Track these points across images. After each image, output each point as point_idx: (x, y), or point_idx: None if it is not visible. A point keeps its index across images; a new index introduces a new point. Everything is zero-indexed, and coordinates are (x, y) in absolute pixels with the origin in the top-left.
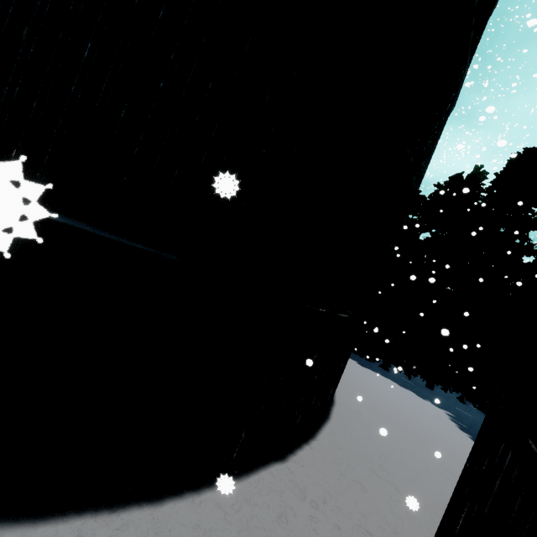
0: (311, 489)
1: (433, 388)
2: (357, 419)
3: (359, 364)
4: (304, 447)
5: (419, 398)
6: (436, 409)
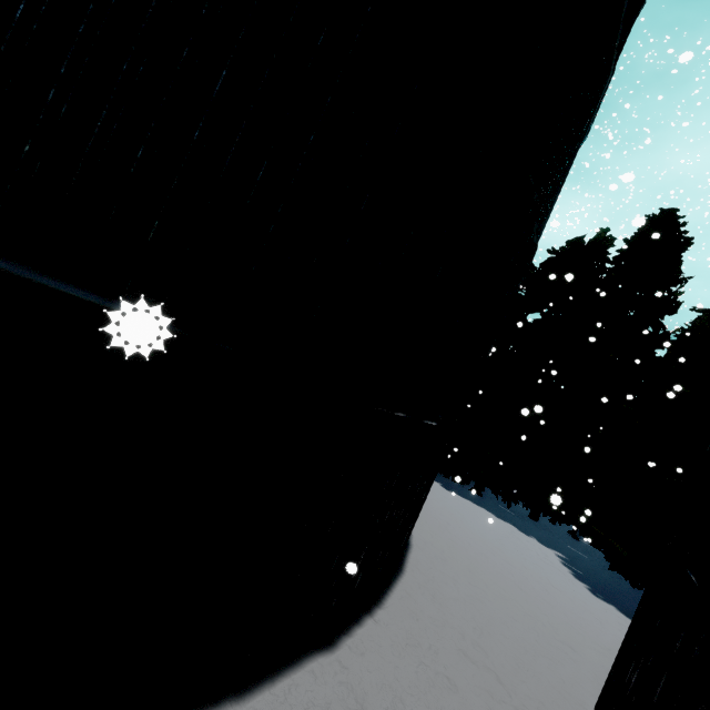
0: (374, 696)
1: (538, 520)
2: (441, 571)
3: (444, 487)
4: (366, 622)
5: (522, 534)
6: (544, 549)
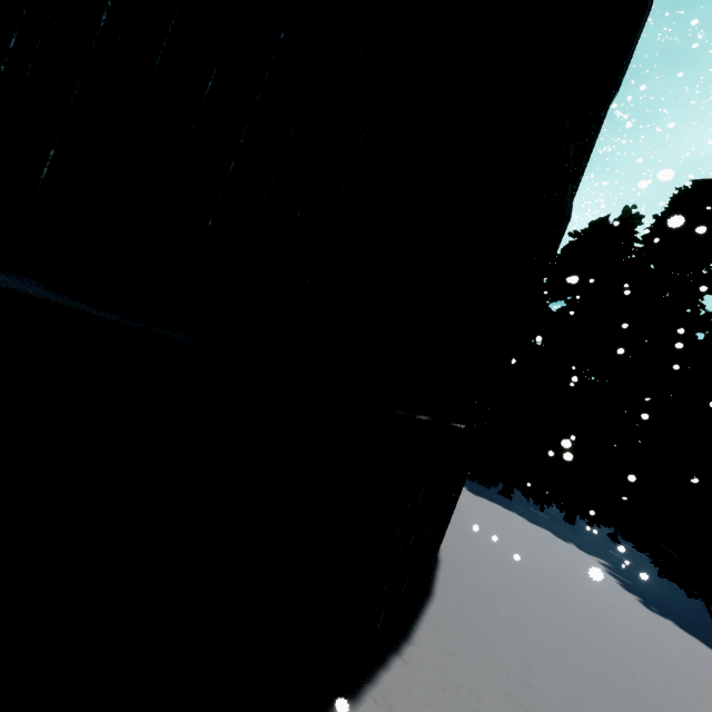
0: None
1: (574, 523)
2: (476, 590)
3: (470, 492)
4: (393, 663)
5: (559, 540)
6: (585, 556)
